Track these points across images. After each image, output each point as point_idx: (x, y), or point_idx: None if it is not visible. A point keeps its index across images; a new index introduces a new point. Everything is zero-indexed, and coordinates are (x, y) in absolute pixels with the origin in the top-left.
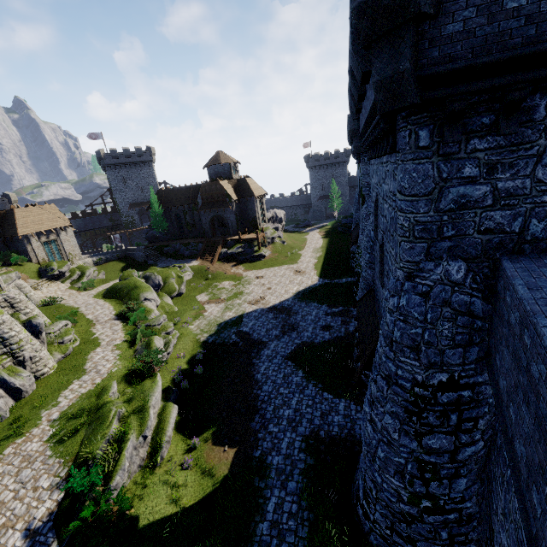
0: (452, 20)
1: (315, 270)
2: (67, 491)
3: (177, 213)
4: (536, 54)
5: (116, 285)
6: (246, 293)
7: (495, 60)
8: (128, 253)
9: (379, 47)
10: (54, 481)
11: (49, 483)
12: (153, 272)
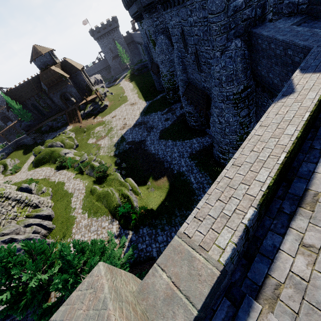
0: None
1: (141, 99)
2: (118, 219)
3: (32, 103)
4: None
5: (38, 157)
6: (114, 127)
7: None
8: (19, 143)
9: None
10: (109, 221)
11: (108, 223)
12: (52, 141)
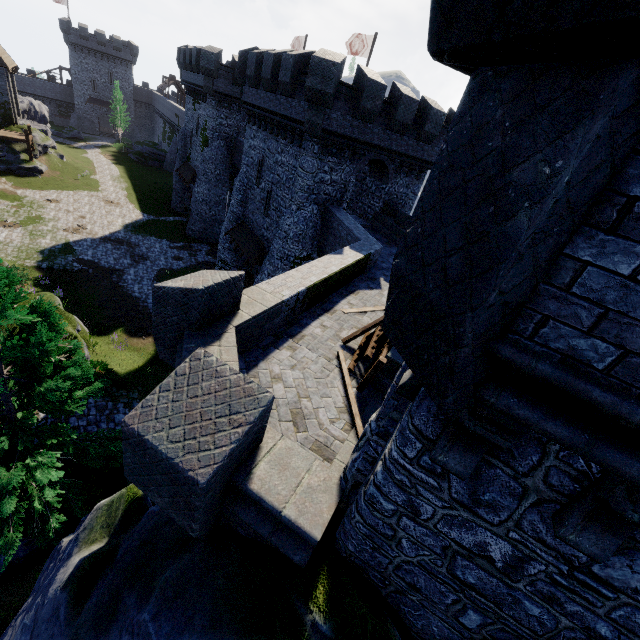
0: (335, 113)
1: (133, 204)
2: None
3: None
4: (350, 137)
5: None
6: (50, 219)
7: (342, 134)
8: None
9: (312, 107)
10: None
11: None
12: None
